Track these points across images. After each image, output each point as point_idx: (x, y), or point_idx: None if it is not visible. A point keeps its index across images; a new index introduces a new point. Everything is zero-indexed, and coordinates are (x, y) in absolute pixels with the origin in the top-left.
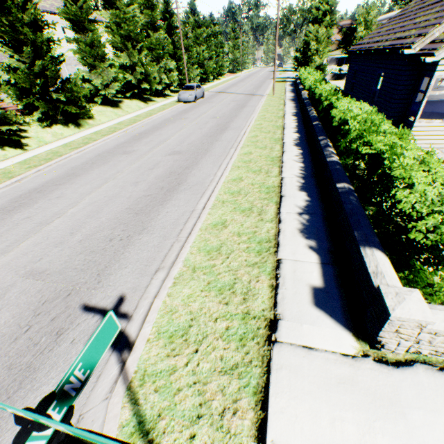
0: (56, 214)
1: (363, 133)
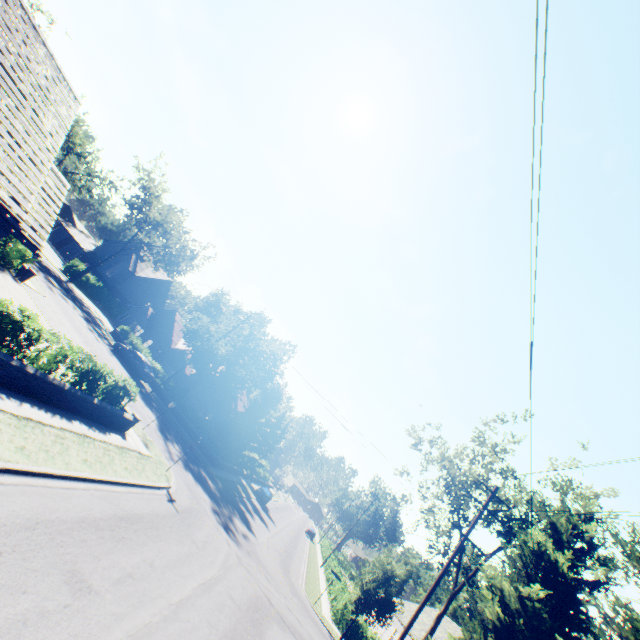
0: (204, 591)
1: (95, 366)
